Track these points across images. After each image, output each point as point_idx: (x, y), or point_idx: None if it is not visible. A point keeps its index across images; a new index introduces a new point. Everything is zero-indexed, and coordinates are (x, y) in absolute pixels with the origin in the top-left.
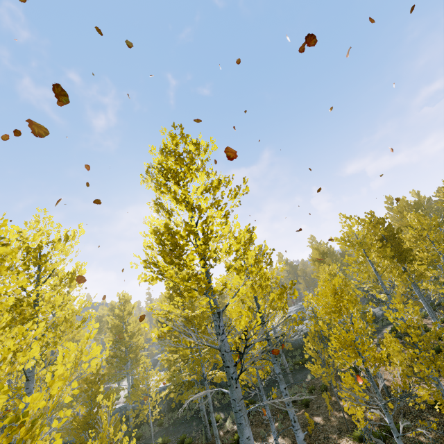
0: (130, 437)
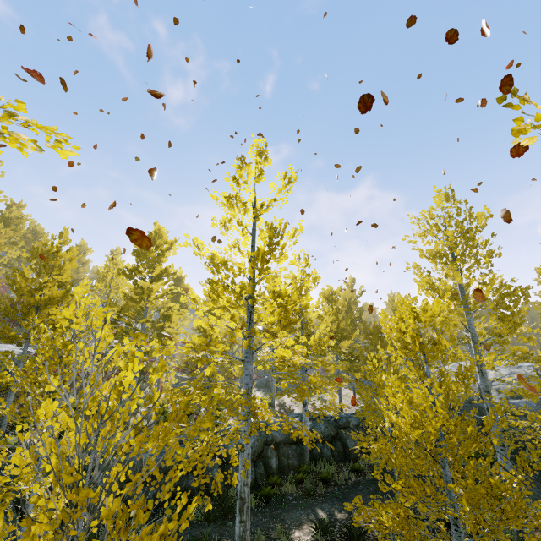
0: (306, 473)
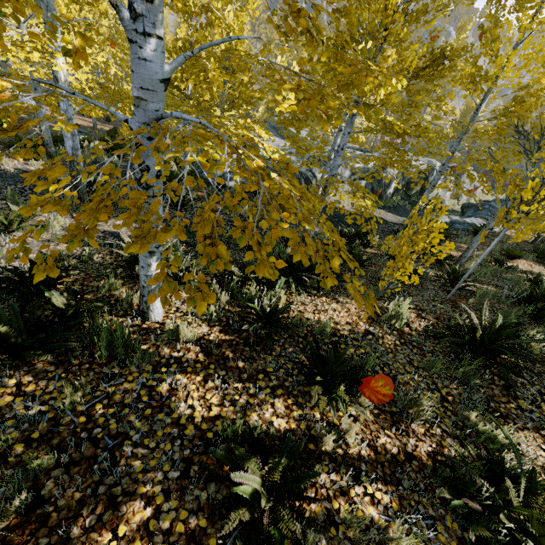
0: None
